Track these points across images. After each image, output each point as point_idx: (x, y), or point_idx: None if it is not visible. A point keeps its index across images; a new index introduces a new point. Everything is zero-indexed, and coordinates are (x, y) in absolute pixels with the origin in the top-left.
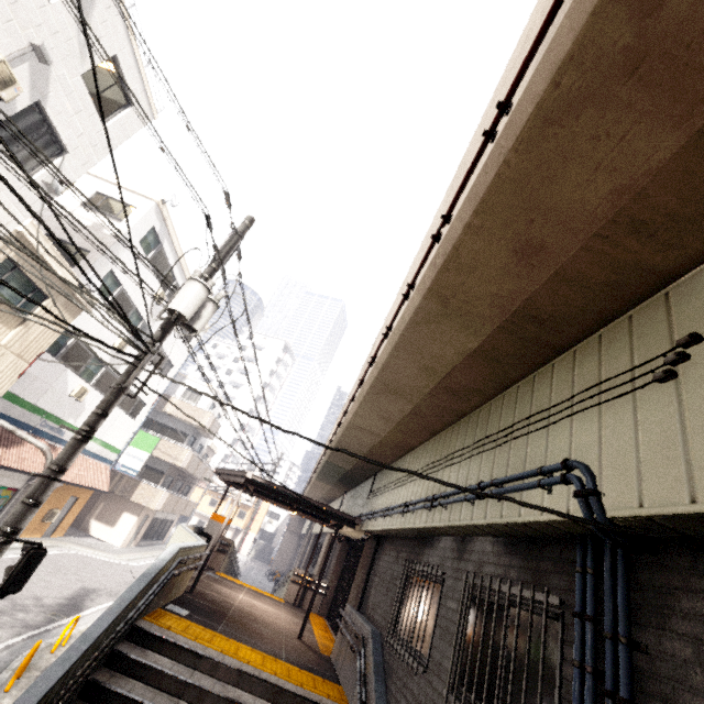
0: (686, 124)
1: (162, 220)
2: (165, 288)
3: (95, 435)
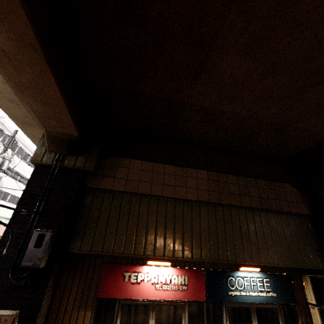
0: (39, 128)
1: (1, 124)
2: (14, 150)
3: (0, 215)
